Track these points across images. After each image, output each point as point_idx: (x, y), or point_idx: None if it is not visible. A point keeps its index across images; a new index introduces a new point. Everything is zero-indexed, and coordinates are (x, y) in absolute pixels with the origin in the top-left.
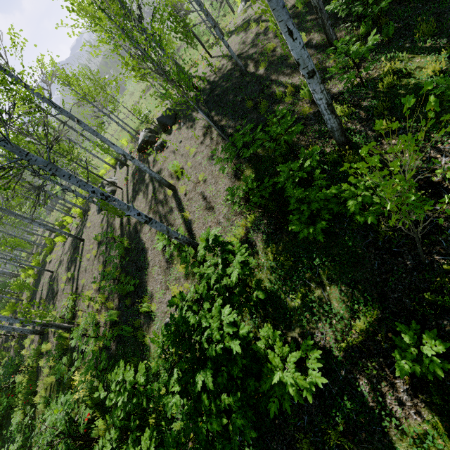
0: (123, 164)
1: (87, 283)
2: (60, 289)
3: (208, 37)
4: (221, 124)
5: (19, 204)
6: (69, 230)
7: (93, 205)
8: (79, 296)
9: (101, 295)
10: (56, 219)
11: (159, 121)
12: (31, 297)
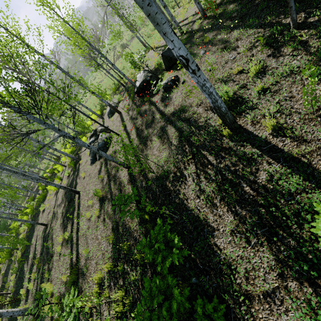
0: (115, 111)
1: (92, 255)
2: (56, 252)
3: (178, 0)
4: (320, 18)
5: (8, 156)
6: (60, 178)
7: (83, 154)
8: (82, 273)
9: (122, 291)
10: (47, 166)
11: (165, 55)
12: (25, 248)
